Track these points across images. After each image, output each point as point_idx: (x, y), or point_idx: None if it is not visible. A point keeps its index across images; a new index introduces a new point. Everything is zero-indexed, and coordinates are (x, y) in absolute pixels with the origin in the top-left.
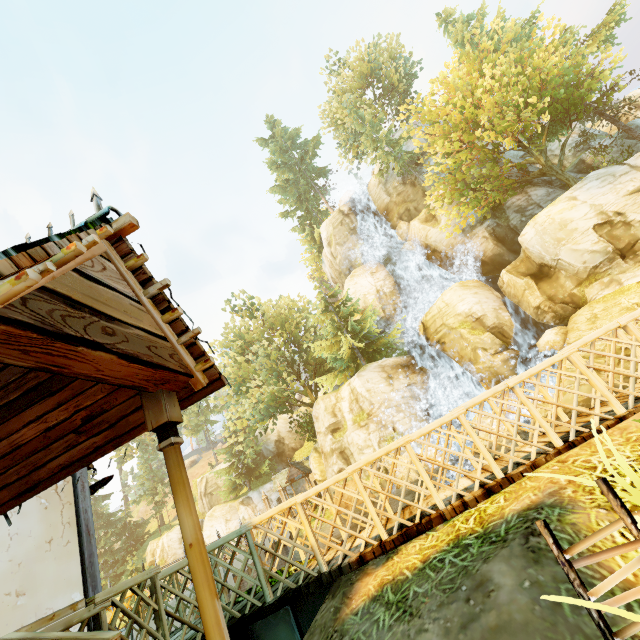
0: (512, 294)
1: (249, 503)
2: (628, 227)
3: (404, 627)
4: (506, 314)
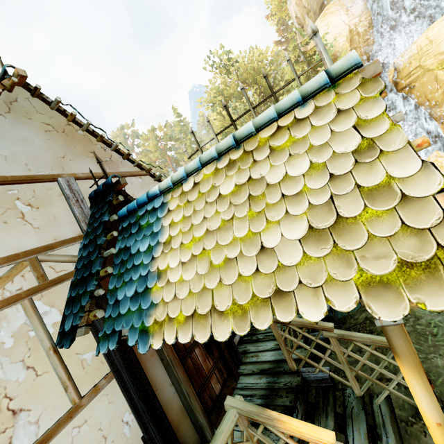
0: None
1: None
2: None
3: None
4: None
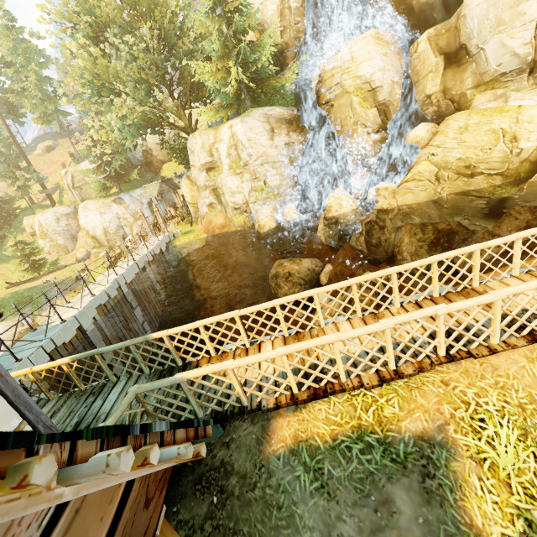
0: (416, 70)
1: (121, 203)
2: None
3: (325, 504)
4: (399, 92)
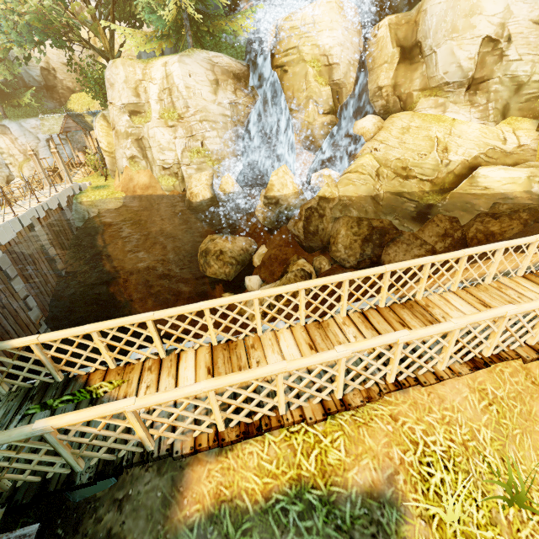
0: (373, 56)
1: (5, 132)
2: (499, 60)
3: None
4: (354, 75)
